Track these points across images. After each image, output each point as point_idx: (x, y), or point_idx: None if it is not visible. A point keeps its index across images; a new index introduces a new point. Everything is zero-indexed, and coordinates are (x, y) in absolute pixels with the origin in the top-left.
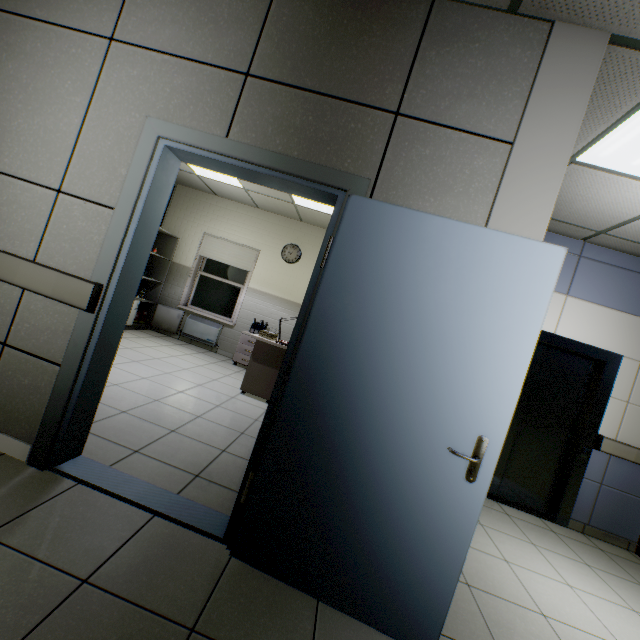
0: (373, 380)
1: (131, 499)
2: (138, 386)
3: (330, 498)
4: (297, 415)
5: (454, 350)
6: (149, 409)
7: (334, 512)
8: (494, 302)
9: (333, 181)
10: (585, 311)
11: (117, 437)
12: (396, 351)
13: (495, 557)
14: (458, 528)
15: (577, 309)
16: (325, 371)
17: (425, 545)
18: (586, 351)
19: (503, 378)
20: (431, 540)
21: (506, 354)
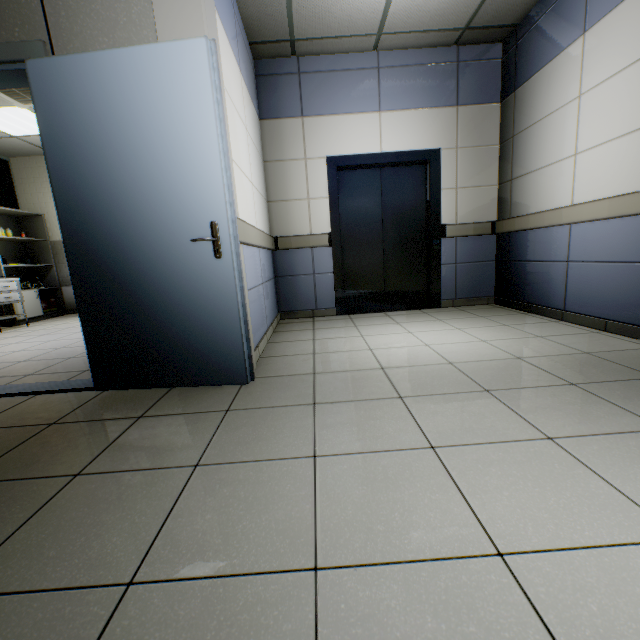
0: (123, 217)
1: (14, 393)
2: (43, 346)
3: (139, 318)
4: (86, 271)
5: (166, 164)
6: (50, 354)
7: (147, 326)
8: (176, 110)
9: (12, 56)
10: (400, 121)
11: (12, 374)
12: (128, 186)
13: (353, 337)
14: (227, 295)
15: (393, 122)
16: (87, 227)
17: (213, 317)
18: (411, 157)
19: (208, 170)
20: (215, 312)
21: (202, 150)
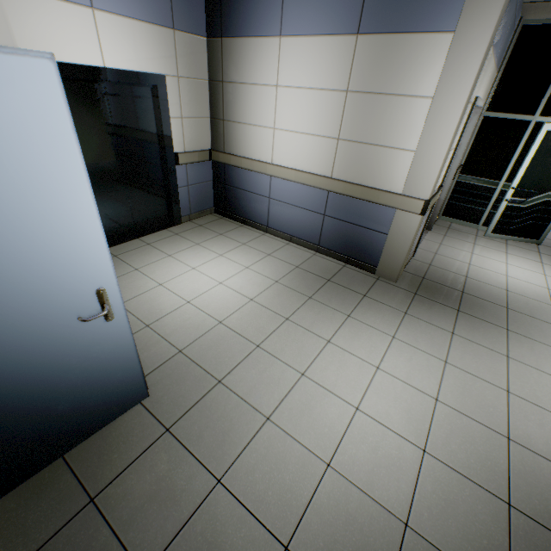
0: None
1: None
2: None
3: (4, 426)
4: None
5: (11, 243)
6: None
7: (19, 426)
8: (13, 166)
9: None
10: (119, 29)
11: None
12: None
13: (155, 288)
14: (123, 345)
15: (111, 28)
16: None
17: (109, 370)
18: (139, 80)
19: (84, 238)
20: (111, 365)
21: (71, 216)
